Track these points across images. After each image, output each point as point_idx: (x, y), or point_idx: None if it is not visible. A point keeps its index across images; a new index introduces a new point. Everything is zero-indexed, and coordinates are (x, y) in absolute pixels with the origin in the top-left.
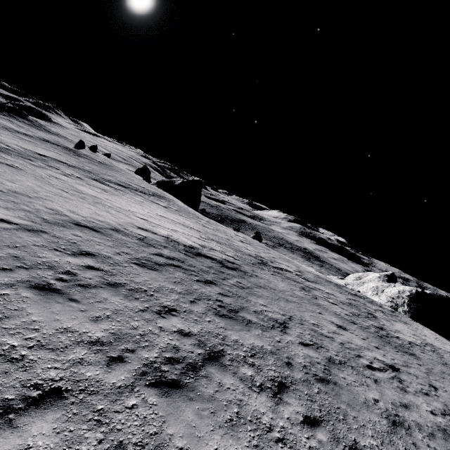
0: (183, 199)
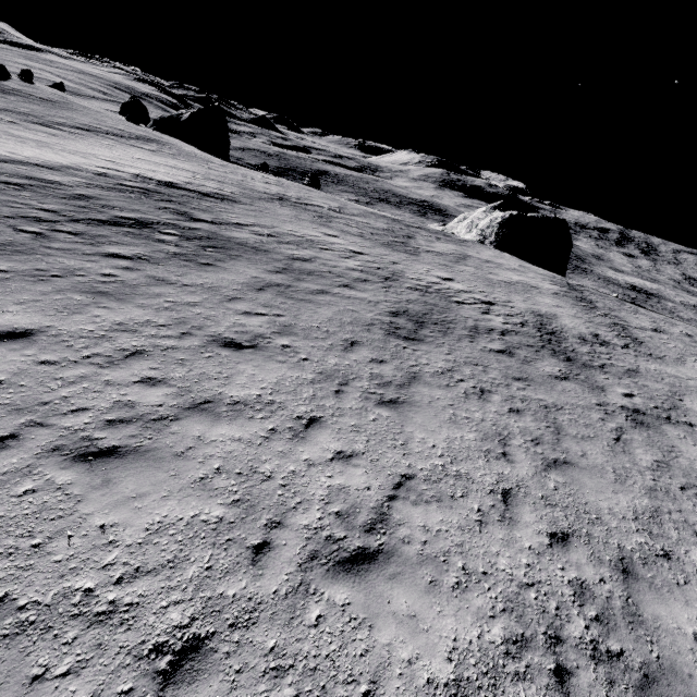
0: (199, 143)
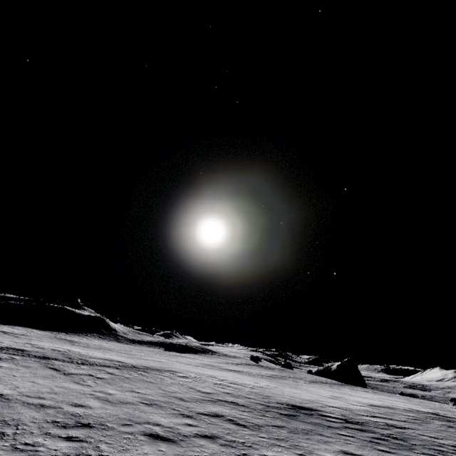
0: (351, 383)
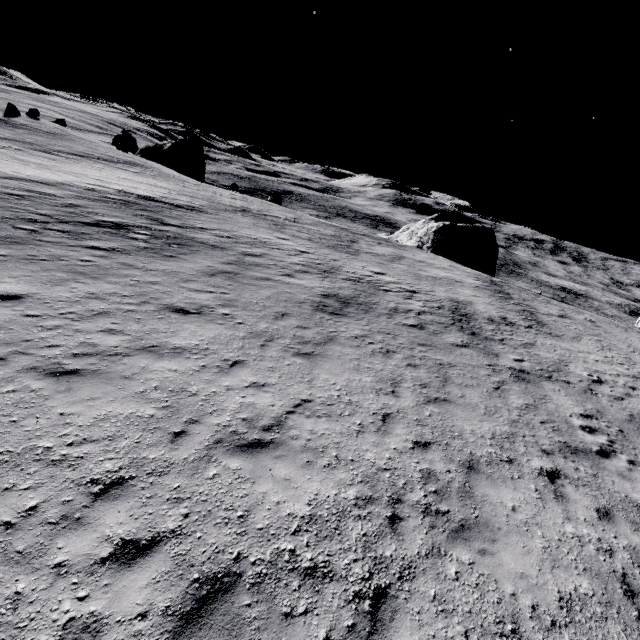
0: (178, 167)
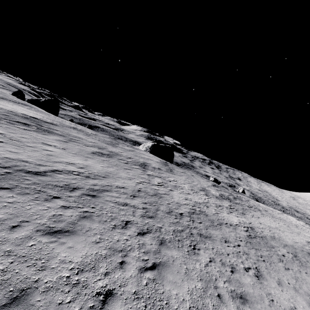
0: (46, 109)
